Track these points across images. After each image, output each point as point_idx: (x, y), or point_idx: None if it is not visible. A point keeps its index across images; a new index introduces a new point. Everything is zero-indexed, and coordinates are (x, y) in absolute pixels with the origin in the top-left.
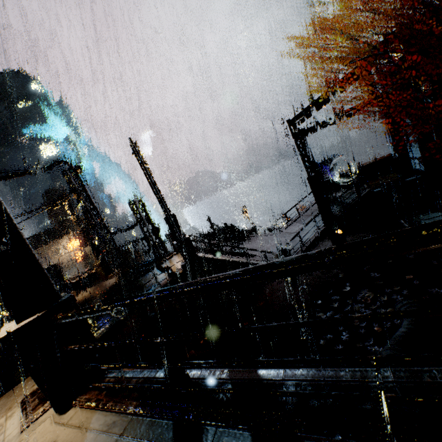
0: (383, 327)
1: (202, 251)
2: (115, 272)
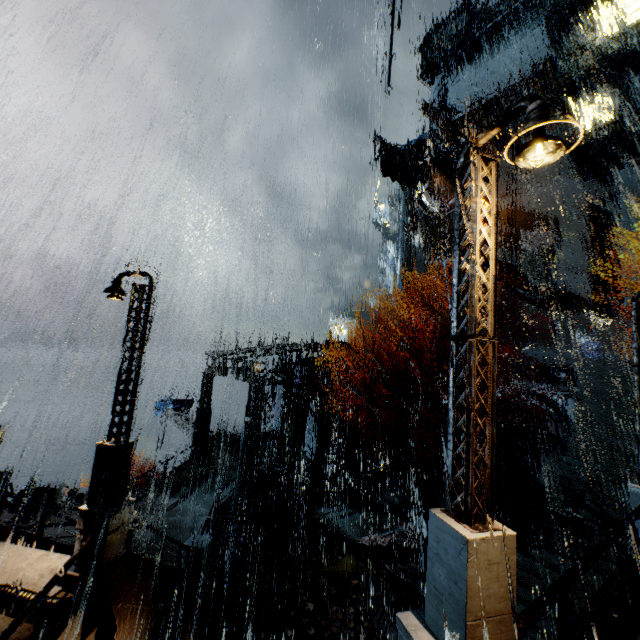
0: None
1: (2, 536)
2: None
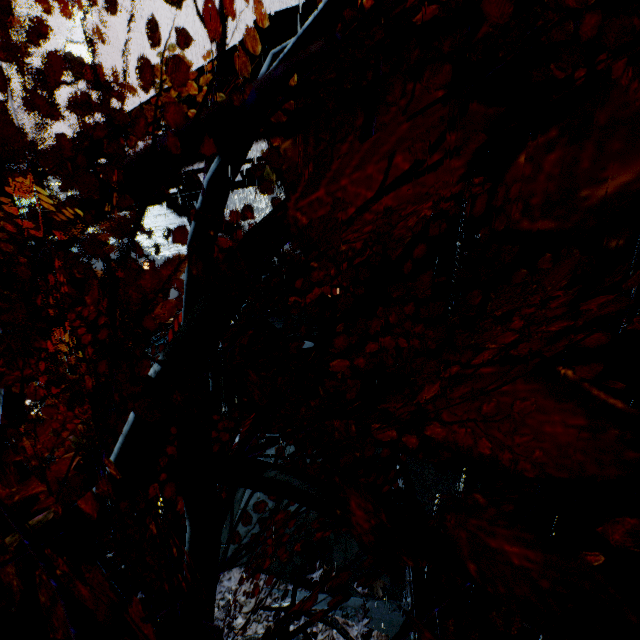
0: None
1: None
2: None
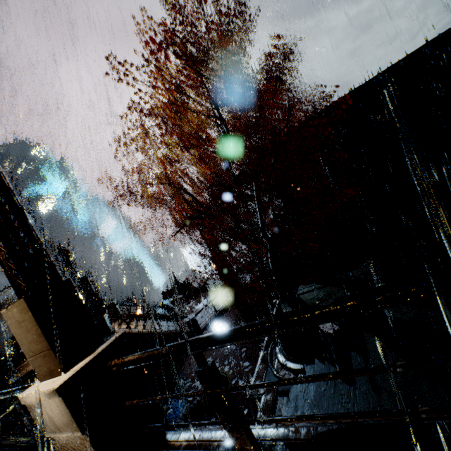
0: None
1: (138, 318)
2: None
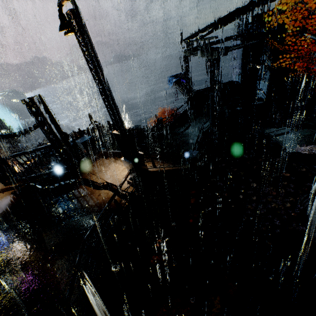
0: (295, 212)
1: (117, 155)
2: (0, 185)
